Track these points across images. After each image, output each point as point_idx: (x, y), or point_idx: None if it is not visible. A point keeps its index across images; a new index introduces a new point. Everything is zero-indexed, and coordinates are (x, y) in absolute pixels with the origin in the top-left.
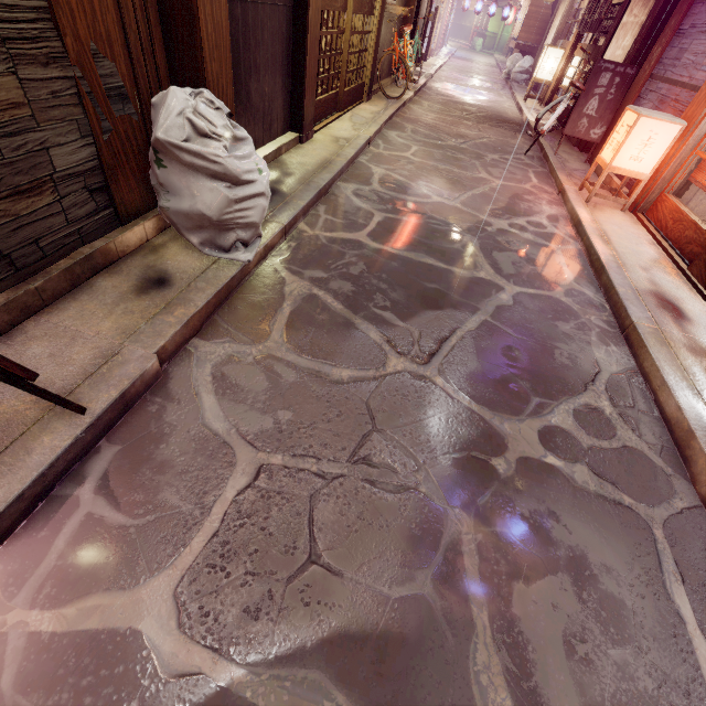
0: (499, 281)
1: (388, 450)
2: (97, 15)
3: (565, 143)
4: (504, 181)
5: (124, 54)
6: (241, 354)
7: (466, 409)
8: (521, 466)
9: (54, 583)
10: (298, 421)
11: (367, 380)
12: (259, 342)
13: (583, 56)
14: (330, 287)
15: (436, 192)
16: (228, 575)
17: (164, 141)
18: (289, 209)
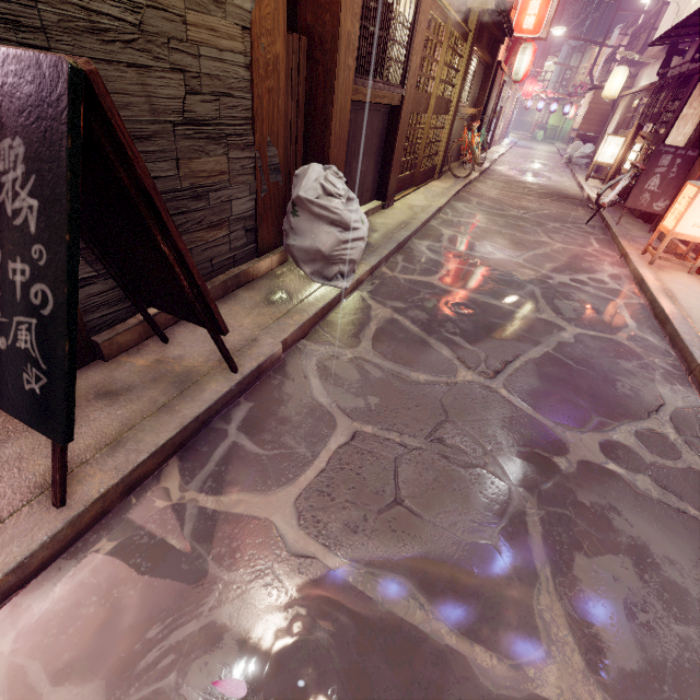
0: (560, 323)
1: (459, 436)
2: (274, 121)
3: (627, 216)
4: (565, 244)
5: (283, 144)
6: (338, 354)
7: (529, 416)
8: (582, 466)
9: (214, 480)
10: (384, 405)
11: (441, 384)
12: (352, 347)
13: (644, 143)
14: (408, 314)
15: (500, 250)
16: (333, 499)
17: (303, 198)
18: (375, 255)
